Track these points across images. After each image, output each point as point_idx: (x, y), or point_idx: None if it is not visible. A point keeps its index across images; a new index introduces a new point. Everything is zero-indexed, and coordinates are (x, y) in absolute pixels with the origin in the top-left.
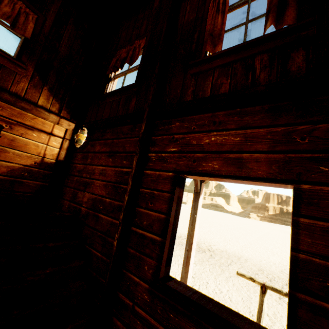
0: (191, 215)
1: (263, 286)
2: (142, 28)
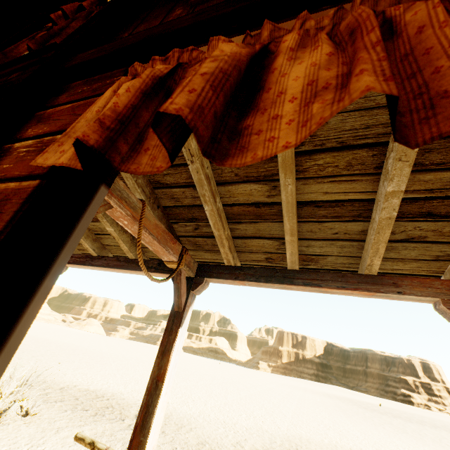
0: None
1: None
2: None
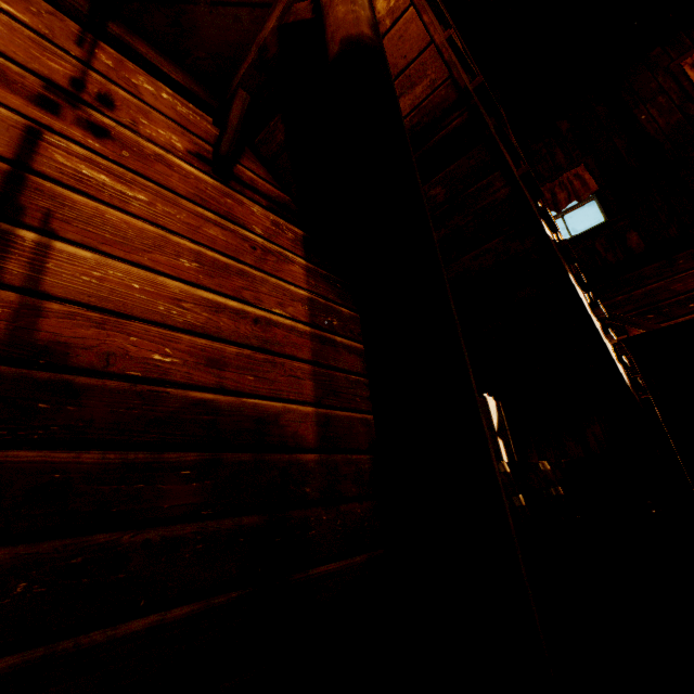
0: None
1: None
2: (557, 158)
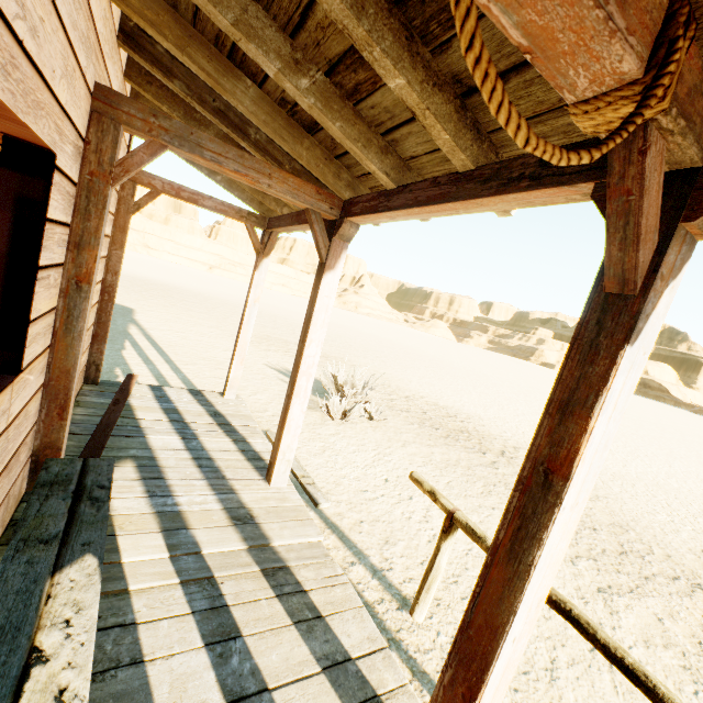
0: (305, 320)
1: (449, 516)
2: None
